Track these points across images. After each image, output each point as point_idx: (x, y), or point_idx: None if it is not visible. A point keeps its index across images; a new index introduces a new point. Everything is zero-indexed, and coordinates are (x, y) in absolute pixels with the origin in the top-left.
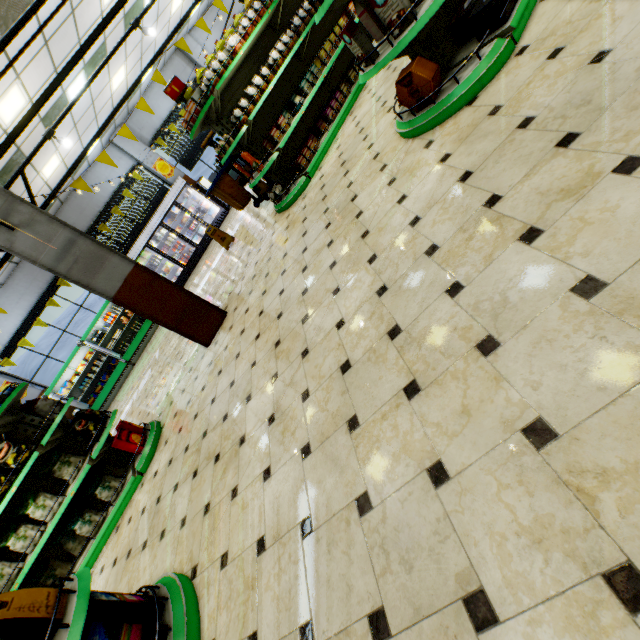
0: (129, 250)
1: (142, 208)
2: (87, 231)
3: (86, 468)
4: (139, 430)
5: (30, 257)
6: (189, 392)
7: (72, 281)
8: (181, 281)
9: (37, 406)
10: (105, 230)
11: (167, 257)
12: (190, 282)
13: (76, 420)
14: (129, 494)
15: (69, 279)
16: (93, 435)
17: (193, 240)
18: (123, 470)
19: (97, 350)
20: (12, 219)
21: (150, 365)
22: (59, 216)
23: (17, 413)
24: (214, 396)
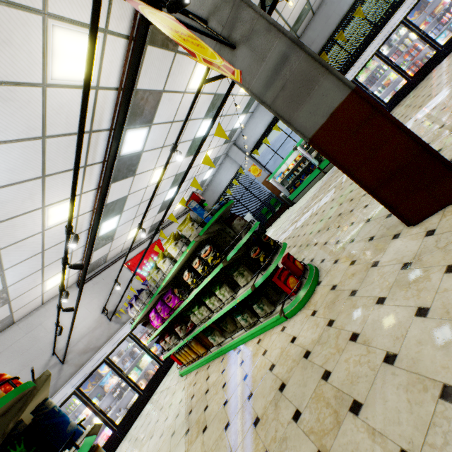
0: (356, 61)
1: (387, 3)
2: (325, 43)
3: (248, 290)
4: (298, 271)
5: (243, 83)
6: (358, 275)
7: (275, 113)
8: (397, 97)
9: (233, 224)
10: (340, 39)
11: (393, 67)
12: (409, 100)
13: (254, 245)
14: (273, 323)
15: (272, 110)
16: (260, 265)
17: (437, 39)
18: (276, 296)
19: (303, 156)
20: (235, 33)
21: (335, 185)
22: (308, 29)
23: (222, 223)
24: (394, 351)
